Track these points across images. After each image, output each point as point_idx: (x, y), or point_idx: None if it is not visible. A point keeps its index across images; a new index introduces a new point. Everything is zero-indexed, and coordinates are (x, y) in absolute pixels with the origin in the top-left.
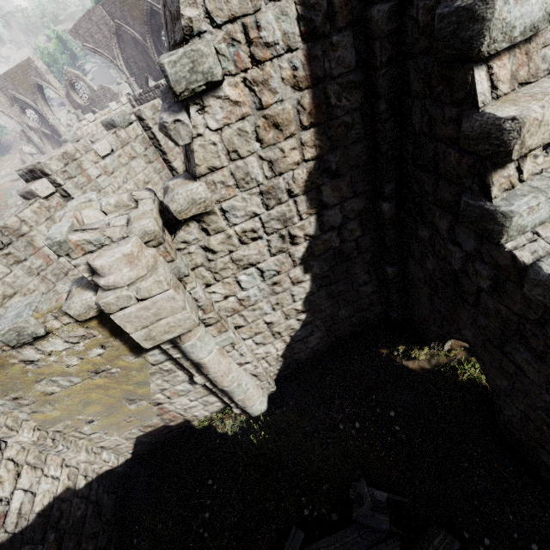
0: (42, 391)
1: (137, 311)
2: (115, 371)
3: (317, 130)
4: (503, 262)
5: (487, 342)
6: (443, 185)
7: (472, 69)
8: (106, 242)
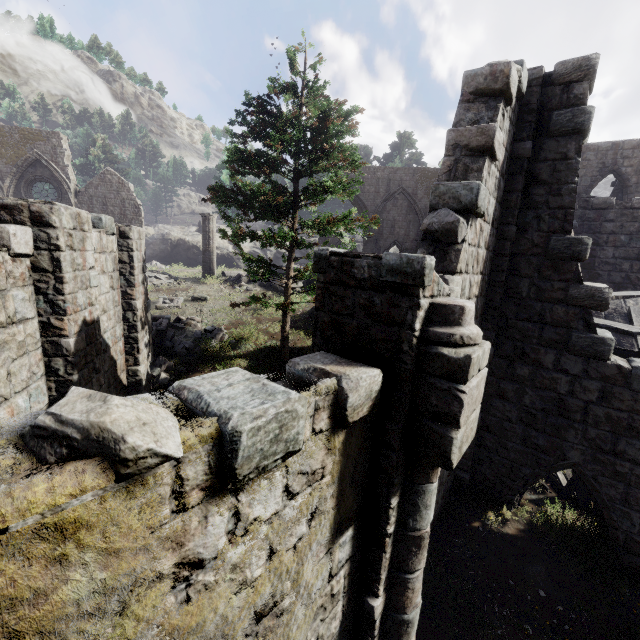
0: None
1: (475, 387)
2: (285, 606)
3: (481, 277)
4: (609, 373)
5: (598, 452)
6: (549, 329)
7: (577, 265)
8: (441, 292)
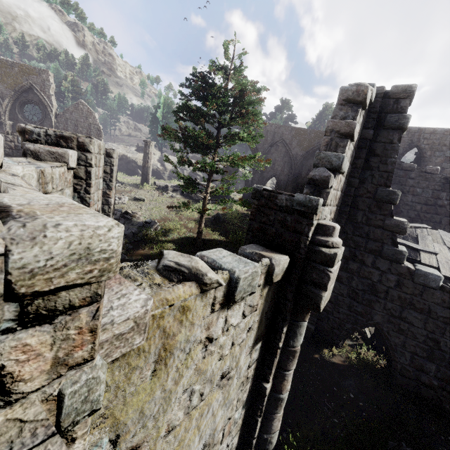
0: (169, 422)
1: (335, 270)
2: (231, 375)
3: (336, 208)
4: (402, 271)
5: (391, 317)
6: (371, 242)
7: (391, 206)
8: (322, 217)
